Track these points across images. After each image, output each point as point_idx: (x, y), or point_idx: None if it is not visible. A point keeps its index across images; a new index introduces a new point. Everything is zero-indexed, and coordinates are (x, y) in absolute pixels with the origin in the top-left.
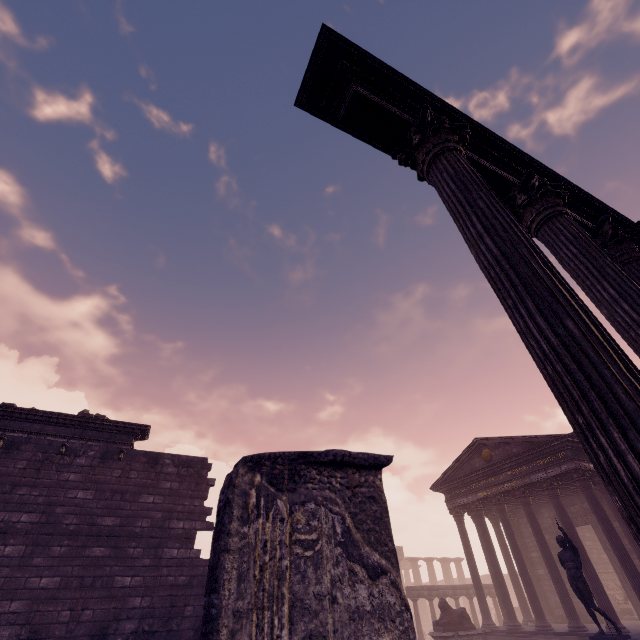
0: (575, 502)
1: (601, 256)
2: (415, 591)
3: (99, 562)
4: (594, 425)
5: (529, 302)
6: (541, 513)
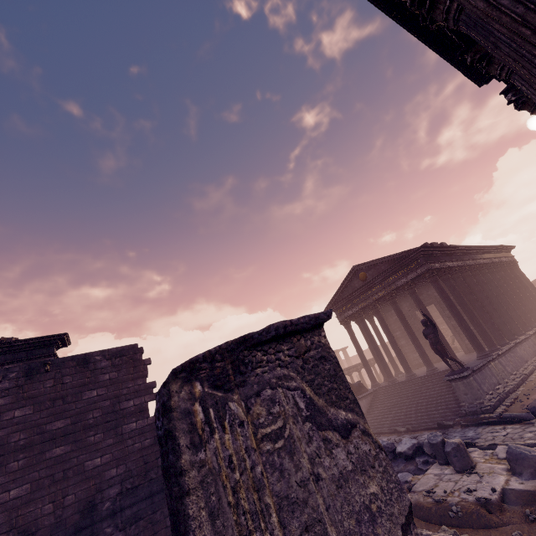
0: (423, 292)
1: None
2: None
3: (63, 458)
4: None
5: None
6: (401, 306)
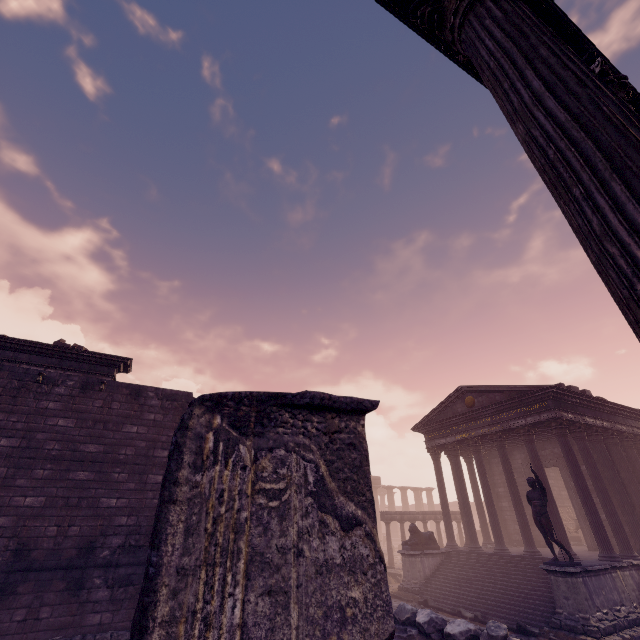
0: (547, 447)
1: None
2: (388, 515)
3: (84, 485)
4: None
5: (617, 185)
6: (513, 455)
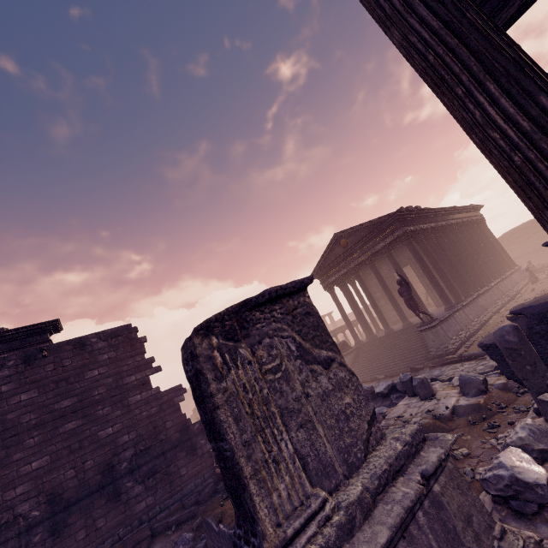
0: (400, 255)
1: None
2: None
3: (77, 431)
4: None
5: (490, 84)
6: (380, 269)
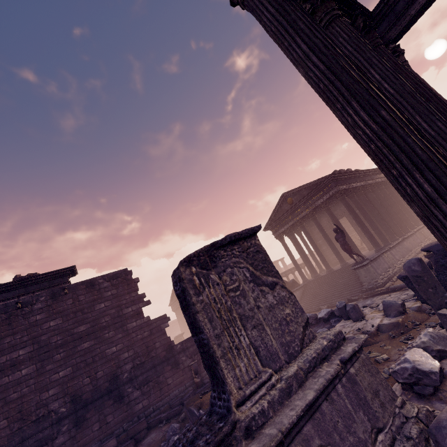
0: (337, 208)
1: (368, 49)
2: None
3: (90, 349)
4: (404, 173)
5: (354, 103)
6: (321, 220)
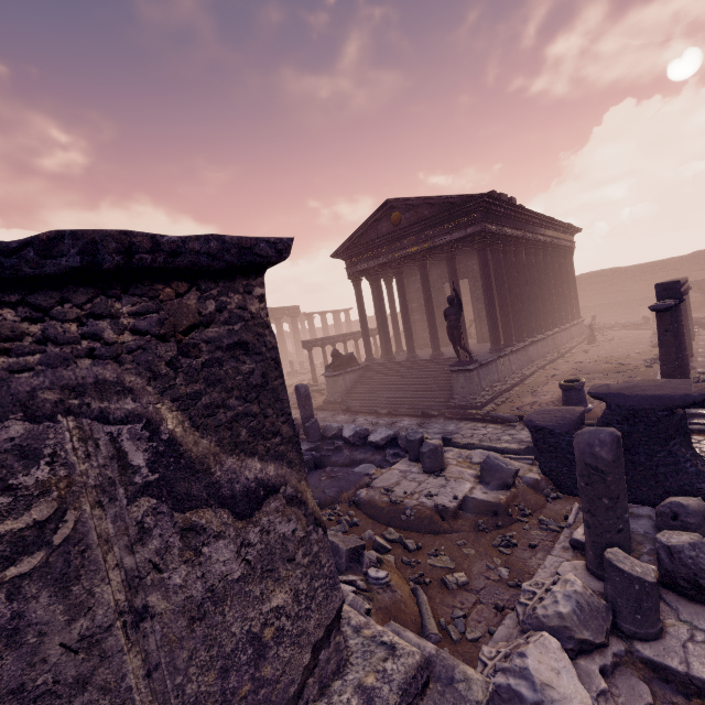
0: (462, 261)
1: None
2: (310, 344)
3: None
4: None
5: None
6: (430, 272)
